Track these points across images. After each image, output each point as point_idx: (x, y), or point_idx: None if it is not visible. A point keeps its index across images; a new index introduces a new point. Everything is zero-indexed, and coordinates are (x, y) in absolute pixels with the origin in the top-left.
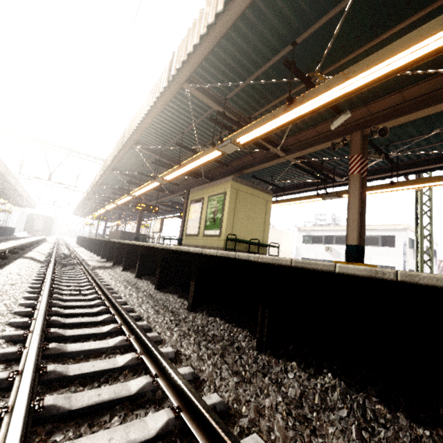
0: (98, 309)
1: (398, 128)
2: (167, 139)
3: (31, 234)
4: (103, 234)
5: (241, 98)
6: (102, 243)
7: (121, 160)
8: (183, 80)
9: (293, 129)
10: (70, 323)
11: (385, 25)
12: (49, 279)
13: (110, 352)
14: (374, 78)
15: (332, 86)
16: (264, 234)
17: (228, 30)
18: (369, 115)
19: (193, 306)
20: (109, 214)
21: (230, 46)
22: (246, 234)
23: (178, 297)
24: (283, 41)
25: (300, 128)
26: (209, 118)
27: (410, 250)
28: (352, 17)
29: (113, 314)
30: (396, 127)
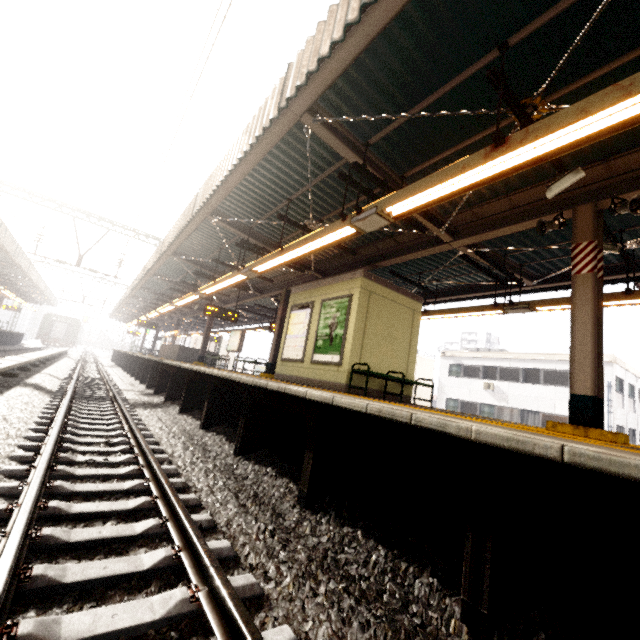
0: (136, 503)
1: None
2: (262, 209)
3: (47, 343)
4: (151, 349)
5: (392, 144)
6: (150, 364)
7: (188, 239)
8: (303, 109)
9: (469, 199)
10: (78, 542)
11: None
12: (56, 431)
13: (156, 638)
14: None
15: (593, 110)
16: (408, 364)
17: (394, 17)
18: (608, 178)
19: (309, 499)
20: (162, 320)
21: (389, 51)
22: (381, 364)
23: (277, 474)
24: (483, 43)
25: (481, 197)
26: (338, 174)
27: (617, 396)
28: None
29: (164, 518)
30: None
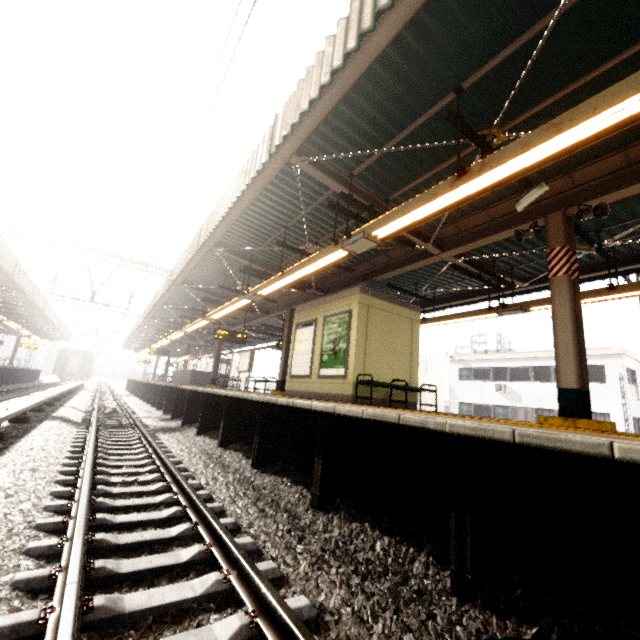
0: (169, 512)
1: (616, 204)
2: (261, 237)
3: (63, 378)
4: (164, 376)
5: (374, 173)
6: (165, 390)
7: (194, 269)
8: (291, 152)
9: (451, 214)
10: (125, 544)
11: (602, 53)
12: (90, 457)
13: (198, 609)
14: (603, 128)
15: (533, 145)
16: (411, 371)
17: (361, 77)
18: (572, 188)
19: (321, 501)
20: (172, 346)
21: (361, 99)
22: (384, 373)
23: (291, 482)
24: (441, 87)
25: (462, 212)
26: (327, 204)
27: (630, 387)
28: (550, 46)
29: (194, 523)
30: (614, 202)
